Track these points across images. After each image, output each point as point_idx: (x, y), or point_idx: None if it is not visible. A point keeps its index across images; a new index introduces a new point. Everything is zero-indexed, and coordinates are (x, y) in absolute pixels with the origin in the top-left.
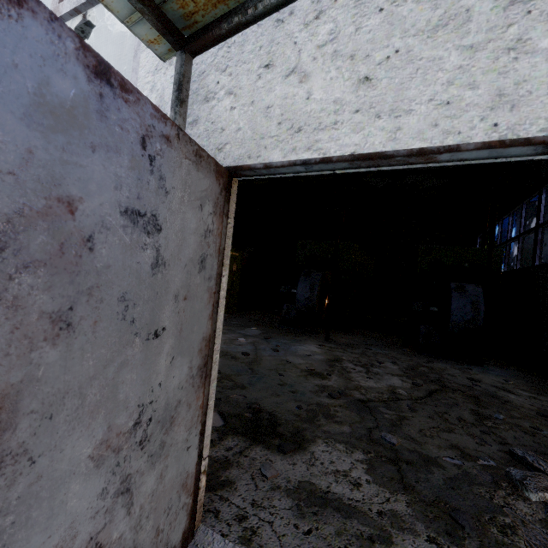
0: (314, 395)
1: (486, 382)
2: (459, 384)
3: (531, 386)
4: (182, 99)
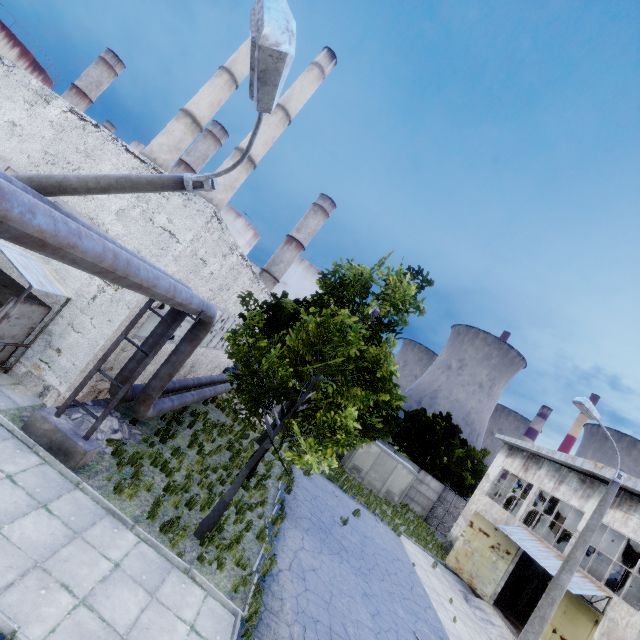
0: None
1: None
2: None
3: None
4: None
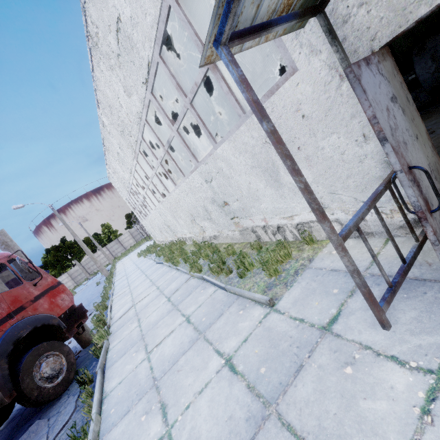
0: None
1: None
2: None
3: None
4: (334, 36)
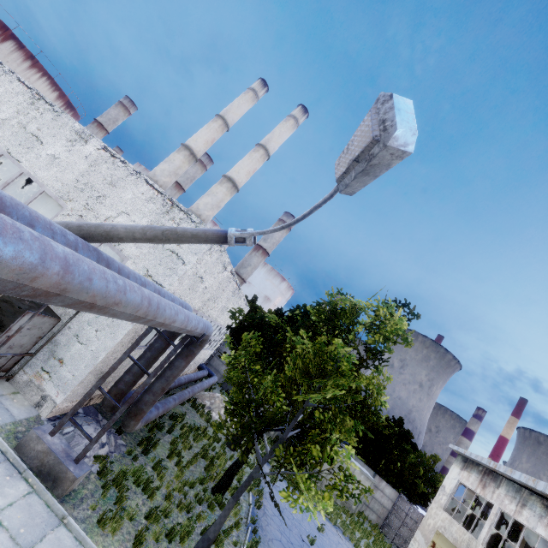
0: None
1: None
2: None
3: None
4: None
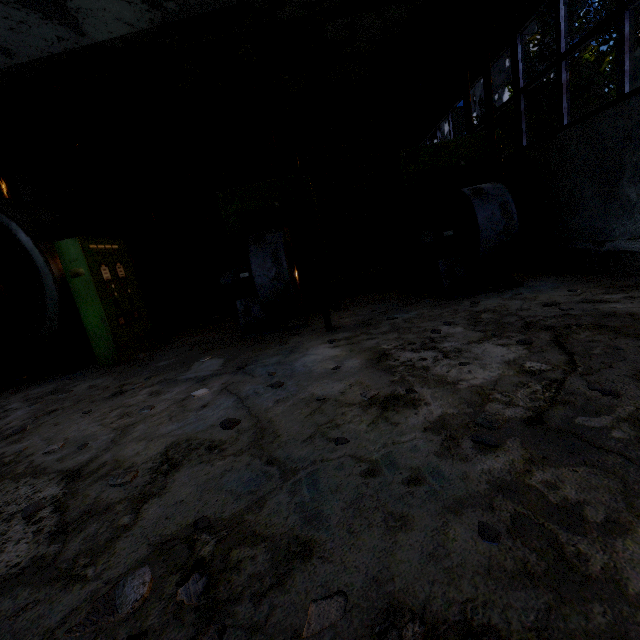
0: (456, 461)
1: (564, 301)
2: (552, 316)
3: (598, 286)
4: None
